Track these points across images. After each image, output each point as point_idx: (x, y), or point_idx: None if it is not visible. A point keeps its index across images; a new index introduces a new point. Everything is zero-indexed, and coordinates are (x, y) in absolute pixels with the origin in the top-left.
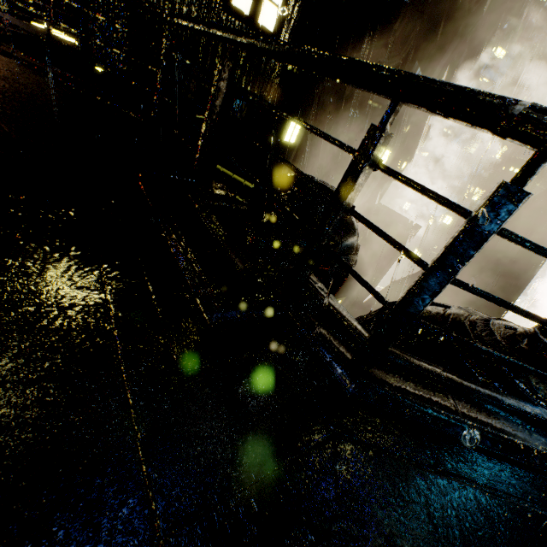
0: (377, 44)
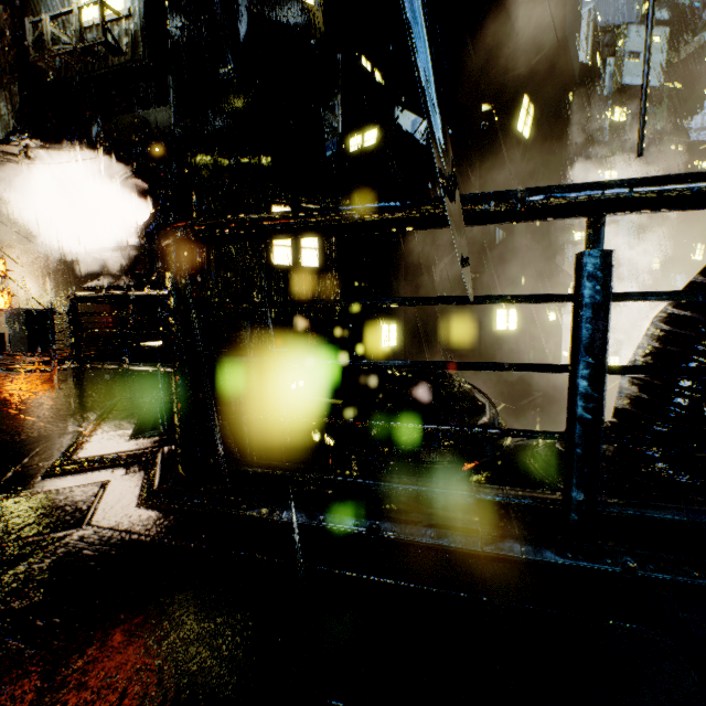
0: (436, 231)
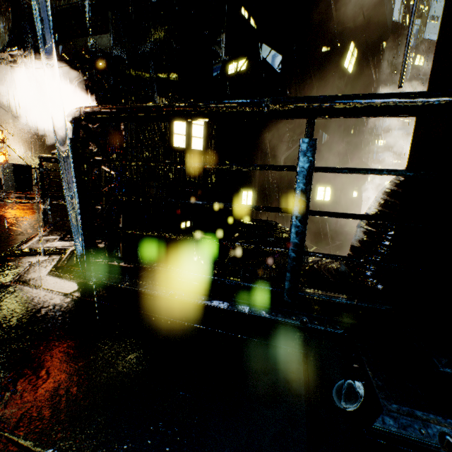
0: (283, 132)
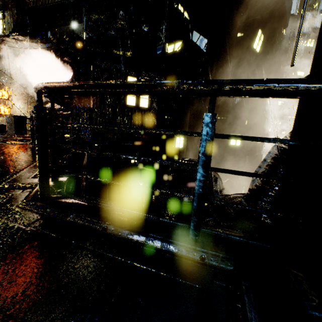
0: None
